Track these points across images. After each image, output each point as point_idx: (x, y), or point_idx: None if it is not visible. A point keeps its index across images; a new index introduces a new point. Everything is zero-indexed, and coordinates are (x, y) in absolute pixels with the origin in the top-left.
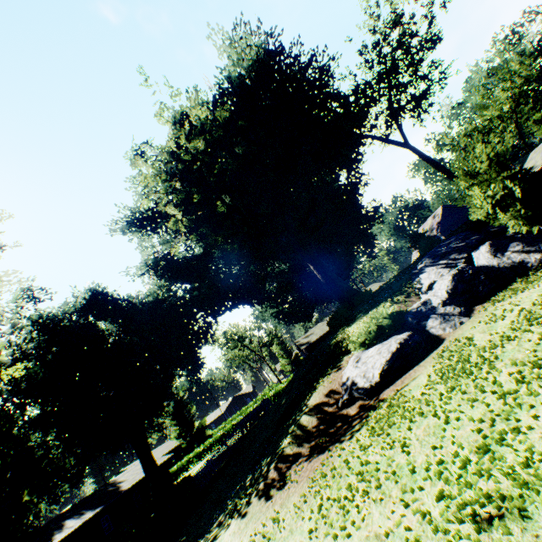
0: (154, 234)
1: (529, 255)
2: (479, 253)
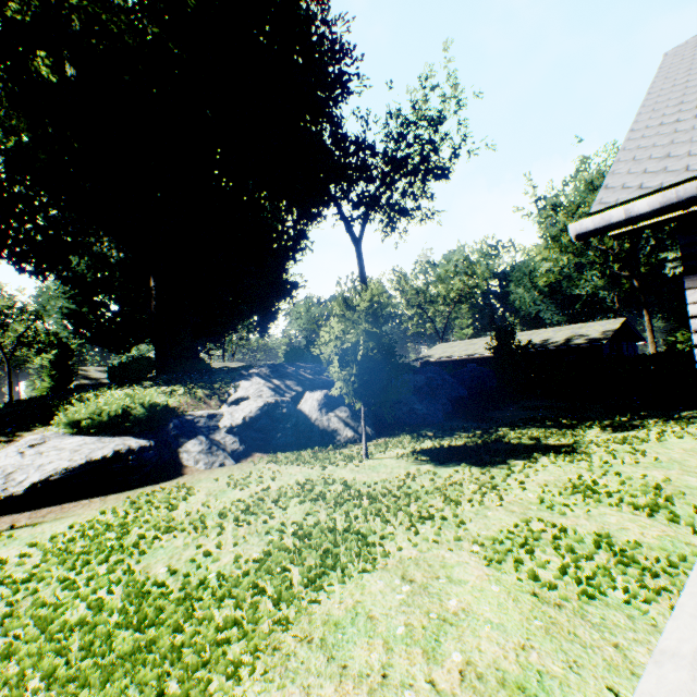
0: None
1: (346, 428)
2: (312, 397)
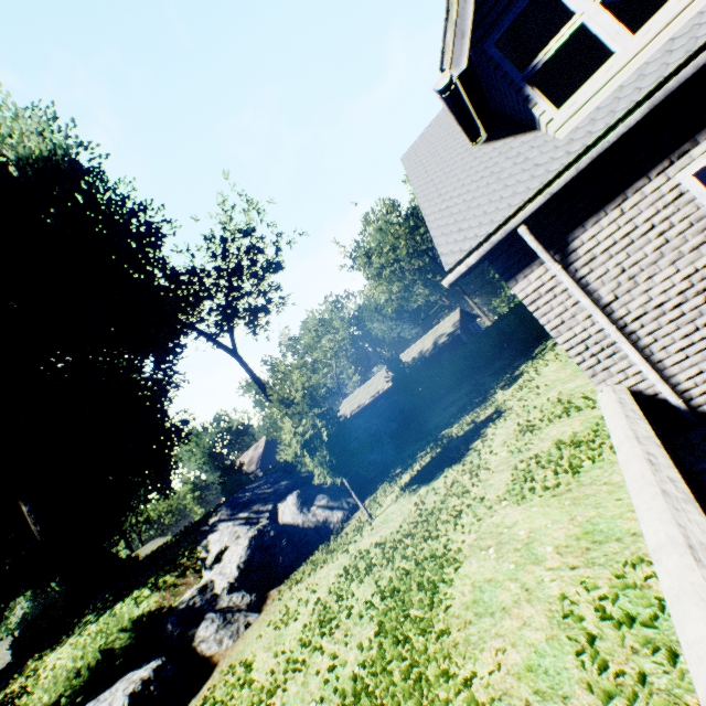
0: None
1: (334, 511)
2: (287, 505)
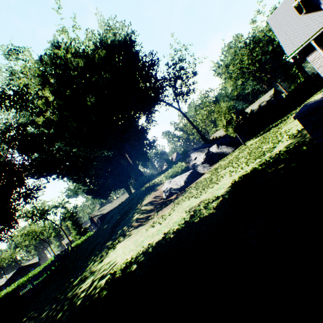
0: (7, 111)
1: (228, 149)
2: (213, 148)
